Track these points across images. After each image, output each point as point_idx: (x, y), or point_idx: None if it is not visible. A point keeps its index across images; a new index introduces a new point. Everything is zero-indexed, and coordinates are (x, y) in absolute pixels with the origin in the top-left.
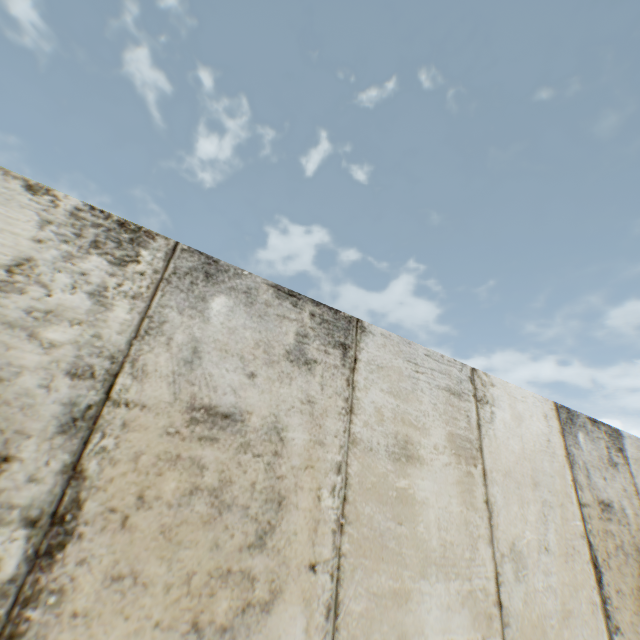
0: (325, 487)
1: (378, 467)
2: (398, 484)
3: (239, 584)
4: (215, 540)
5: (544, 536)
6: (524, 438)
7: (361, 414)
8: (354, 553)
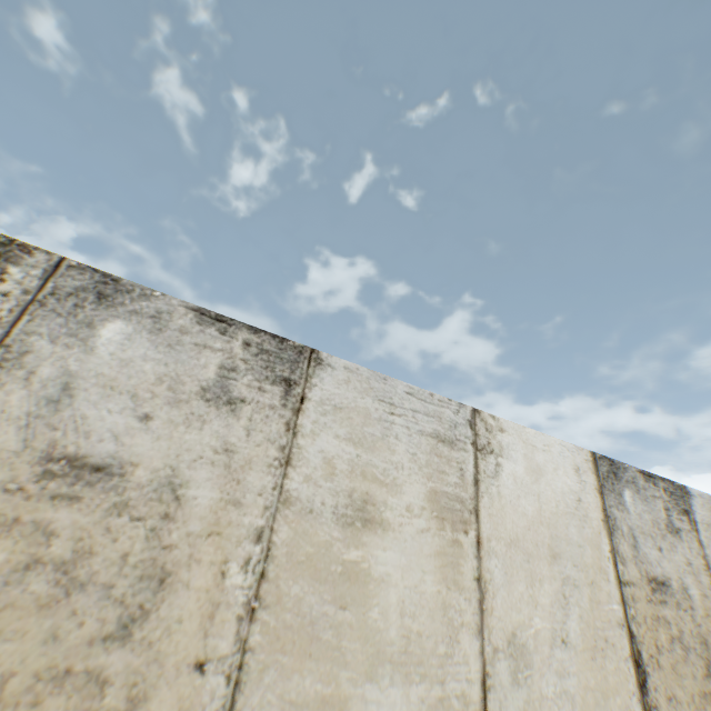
0: (235, 560)
1: (319, 534)
2: (346, 556)
3: (82, 689)
4: (54, 630)
5: (562, 624)
6: (543, 497)
7: (302, 466)
8: (267, 647)
